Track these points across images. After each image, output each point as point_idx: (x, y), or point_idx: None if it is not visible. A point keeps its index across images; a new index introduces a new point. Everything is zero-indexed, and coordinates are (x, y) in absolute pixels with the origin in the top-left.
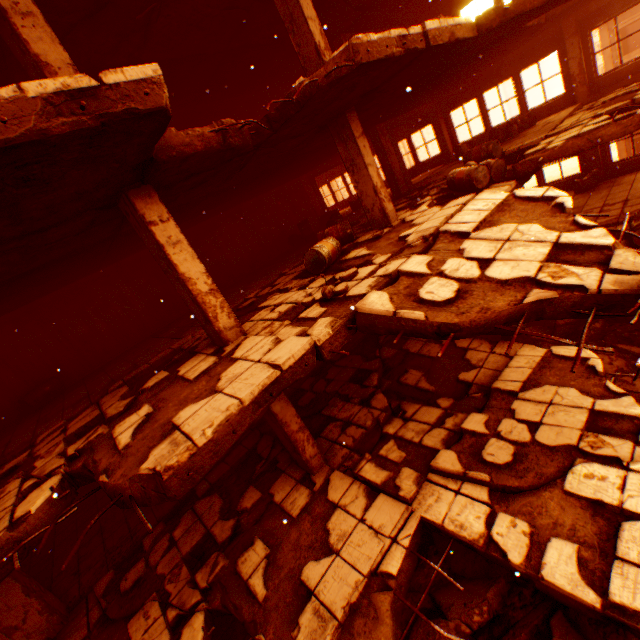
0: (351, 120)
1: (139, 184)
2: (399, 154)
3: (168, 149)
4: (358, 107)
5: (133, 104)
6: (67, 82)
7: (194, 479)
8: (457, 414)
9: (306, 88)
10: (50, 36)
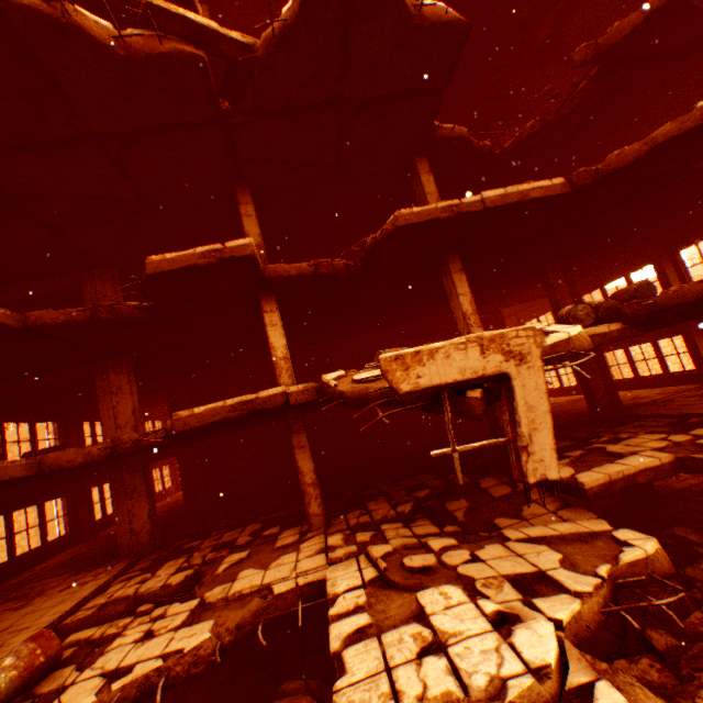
0: (450, 259)
1: (267, 291)
2: (575, 291)
3: (275, 273)
4: (464, 249)
5: (234, 254)
6: (212, 247)
7: (185, 427)
8: (443, 536)
9: (372, 241)
10: (255, 223)
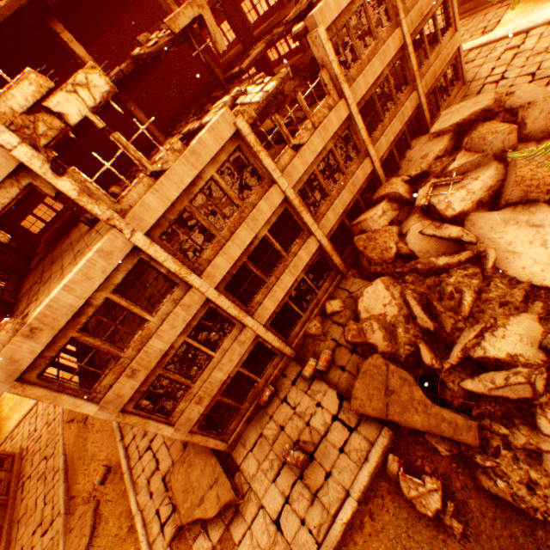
0: None
1: (50, 17)
2: None
3: (53, 0)
4: None
5: None
6: None
7: None
8: None
9: None
10: None
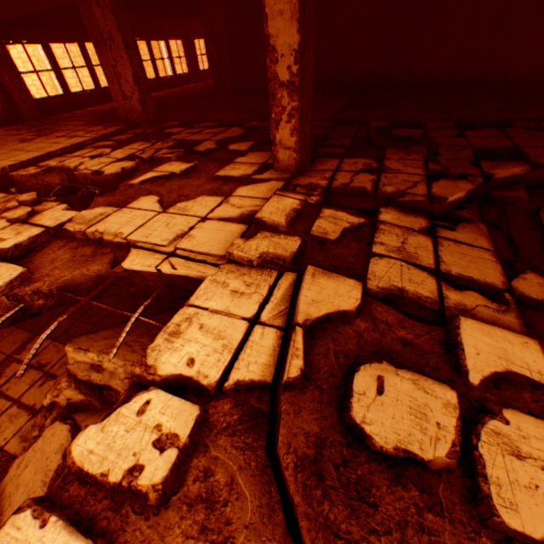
0: None
1: None
2: None
3: None
4: None
5: None
6: None
7: None
8: (507, 313)
9: None
10: None
